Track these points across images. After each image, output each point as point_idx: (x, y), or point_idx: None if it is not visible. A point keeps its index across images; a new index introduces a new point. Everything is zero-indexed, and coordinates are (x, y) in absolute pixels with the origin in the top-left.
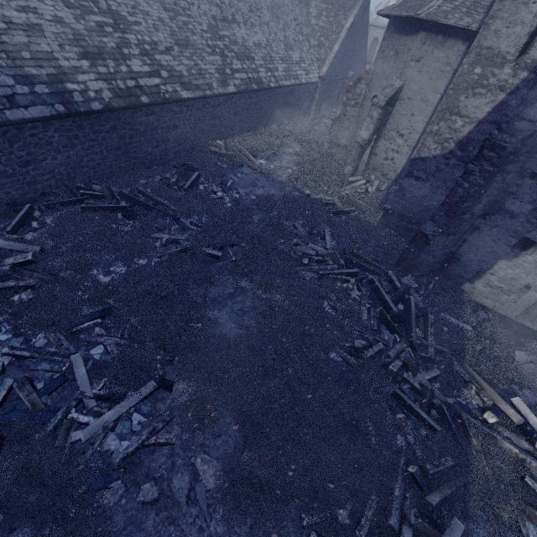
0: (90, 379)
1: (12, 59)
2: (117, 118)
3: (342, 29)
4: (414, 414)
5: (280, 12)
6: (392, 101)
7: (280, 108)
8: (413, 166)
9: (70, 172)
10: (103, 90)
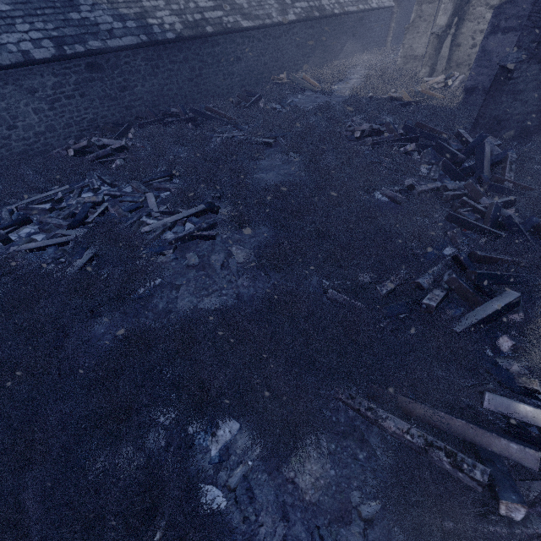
0: (158, 207)
1: (111, 3)
2: (188, 49)
3: None
4: (472, 228)
5: None
6: None
7: (348, 41)
8: (499, 16)
9: (155, 100)
10: (176, 23)
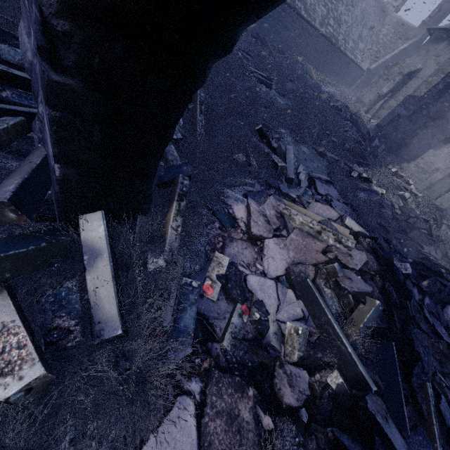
0: None
1: None
2: None
3: (397, 49)
4: None
5: (366, 16)
6: (411, 75)
7: (336, 70)
8: (407, 100)
9: None
10: None
